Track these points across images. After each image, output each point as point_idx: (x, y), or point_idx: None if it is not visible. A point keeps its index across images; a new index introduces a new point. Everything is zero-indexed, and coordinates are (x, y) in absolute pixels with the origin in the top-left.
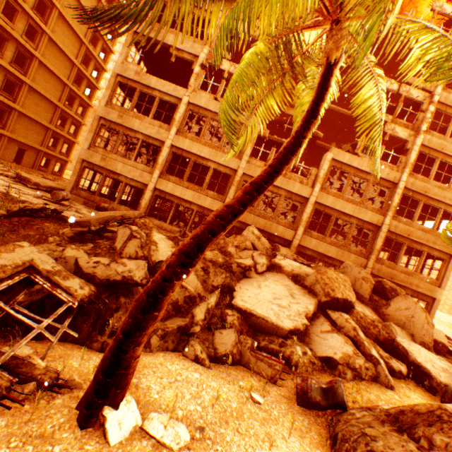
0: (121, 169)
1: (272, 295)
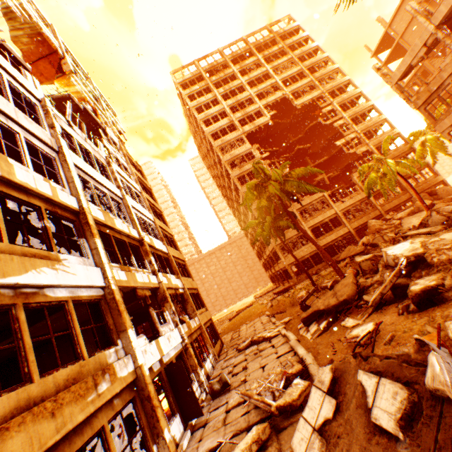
0: (303, 253)
1: (416, 220)
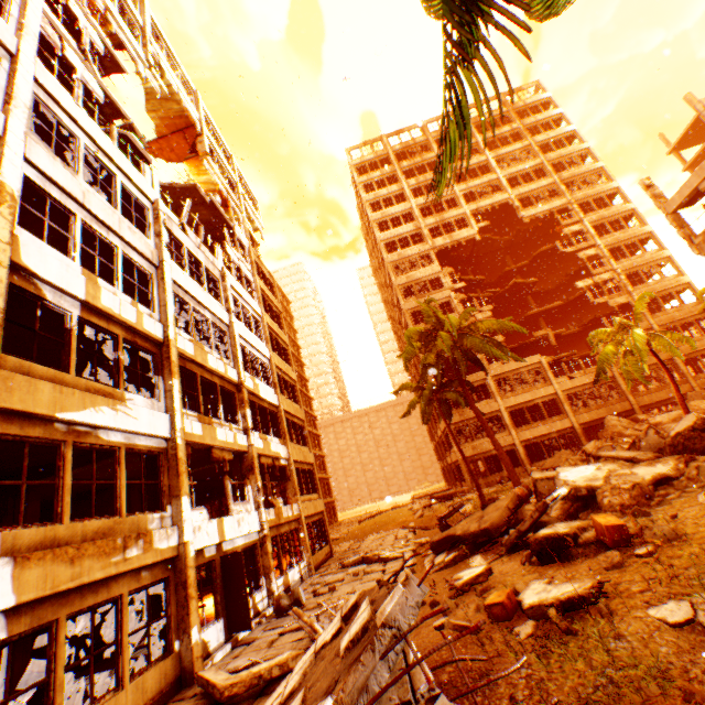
0: (489, 446)
1: None
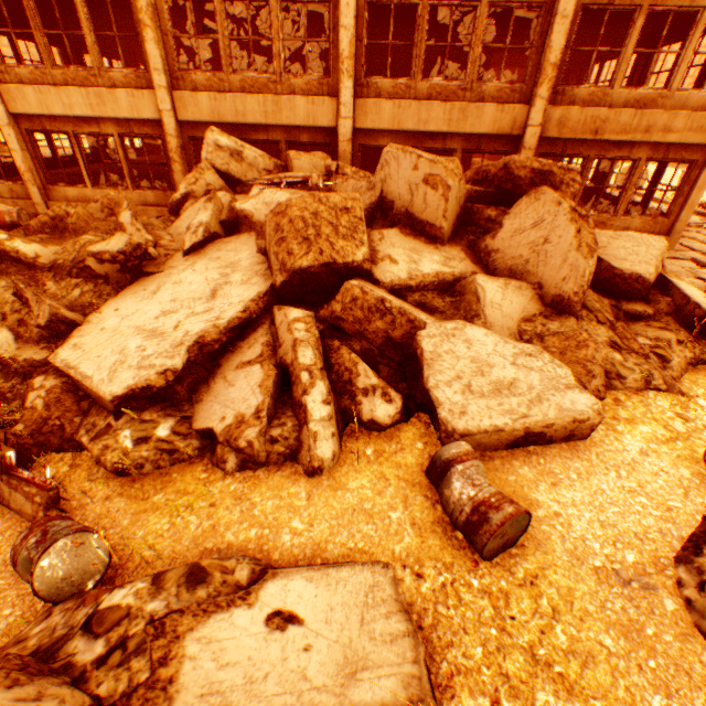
0: None
1: (164, 308)
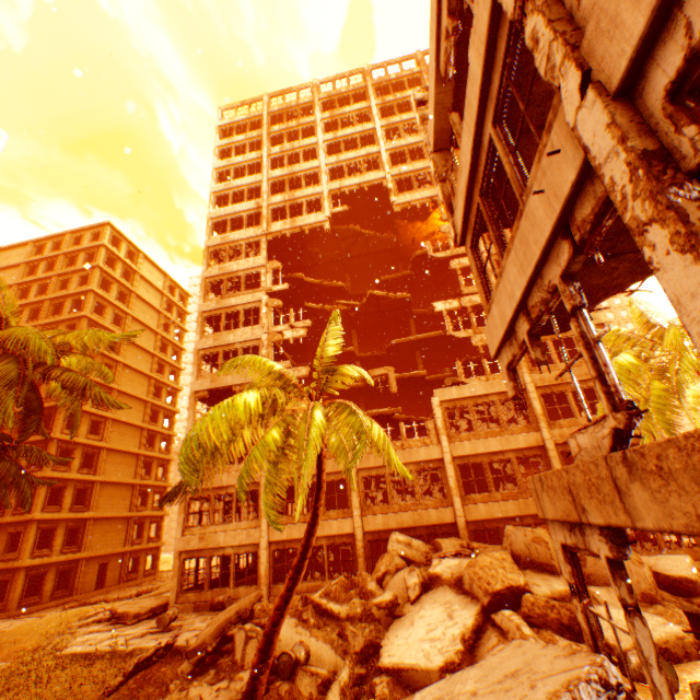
0: (225, 539)
1: (426, 627)
